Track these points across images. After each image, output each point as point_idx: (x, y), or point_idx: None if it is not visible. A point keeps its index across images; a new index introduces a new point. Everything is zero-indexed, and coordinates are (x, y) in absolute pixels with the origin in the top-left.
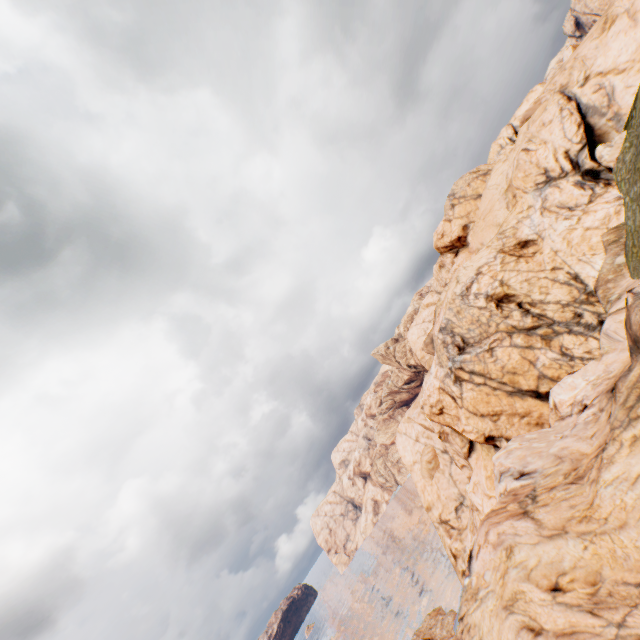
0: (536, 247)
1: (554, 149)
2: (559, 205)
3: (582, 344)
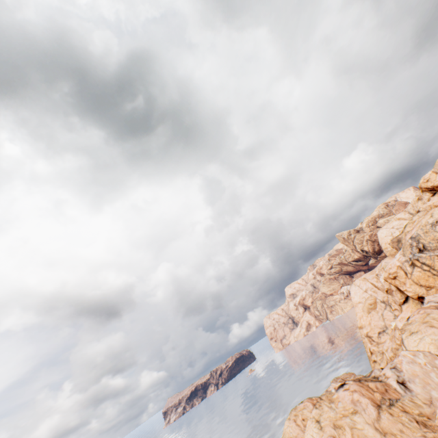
0: None
1: None
2: None
3: None
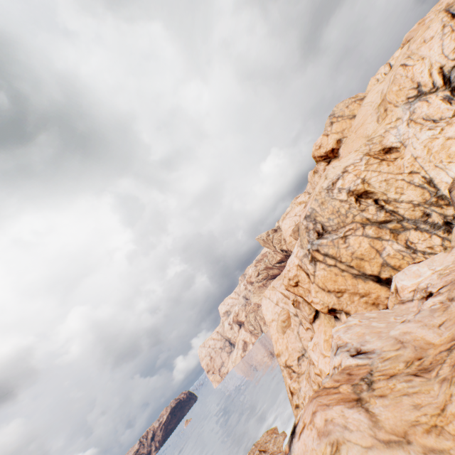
0: (398, 154)
1: (430, 64)
2: (425, 117)
3: (426, 240)
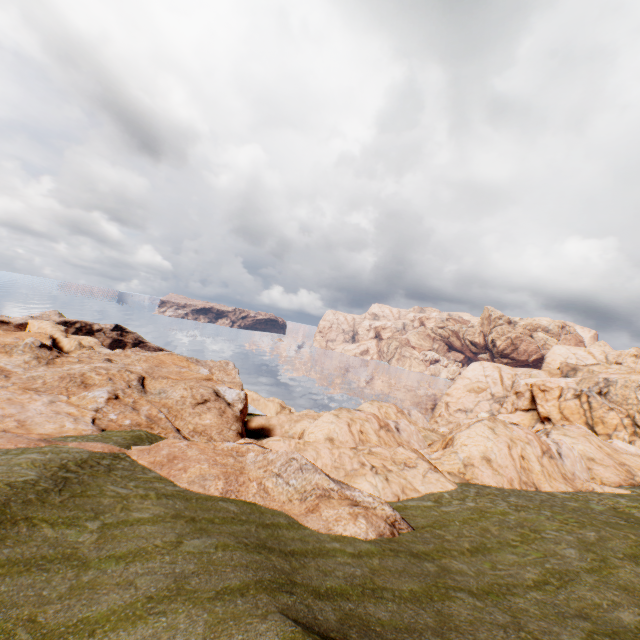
0: None
1: None
2: None
3: None
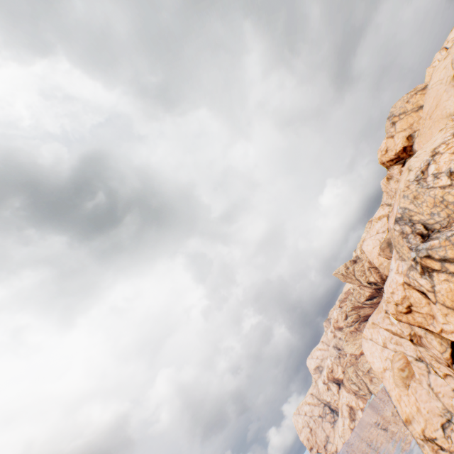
0: None
1: None
2: None
3: None
